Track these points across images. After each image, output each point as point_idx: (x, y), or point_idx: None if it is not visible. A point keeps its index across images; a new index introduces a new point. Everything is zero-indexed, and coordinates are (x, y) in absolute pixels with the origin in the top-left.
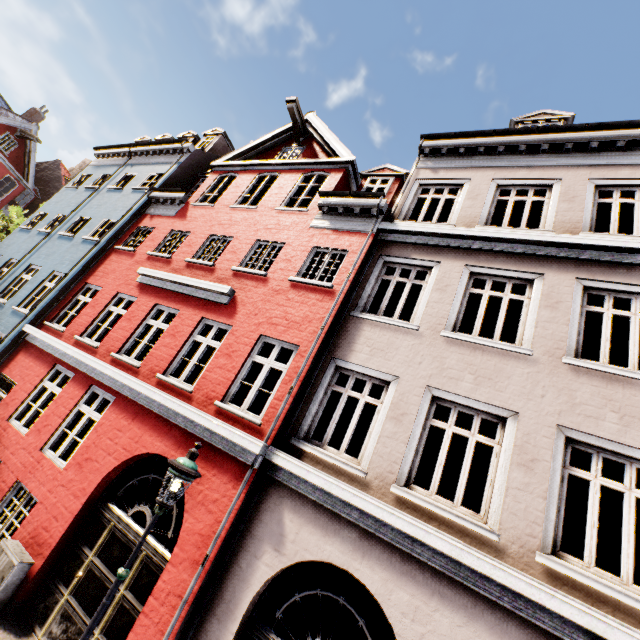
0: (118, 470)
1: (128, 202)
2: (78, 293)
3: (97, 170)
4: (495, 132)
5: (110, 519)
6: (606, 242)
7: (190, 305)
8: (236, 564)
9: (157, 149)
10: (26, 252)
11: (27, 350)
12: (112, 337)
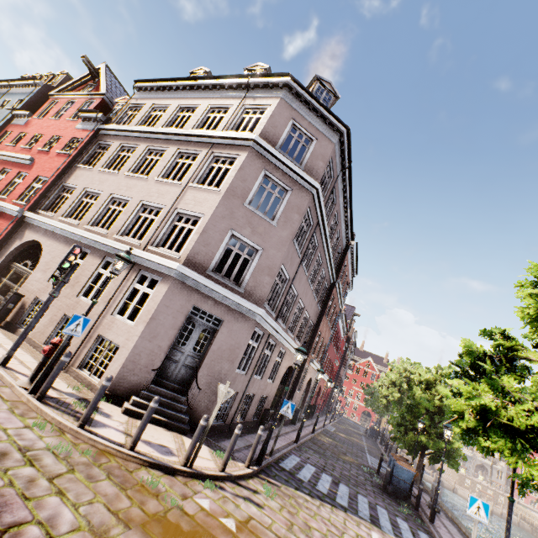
0: None
1: (2, 117)
2: None
3: None
4: (158, 80)
5: None
6: (157, 130)
7: (17, 167)
8: (8, 246)
9: (24, 84)
10: None
11: None
12: None
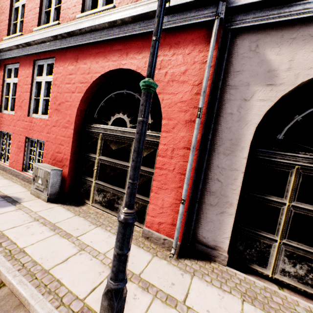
0: (85, 102)
1: None
2: None
3: None
4: None
5: (97, 133)
6: None
7: None
8: (225, 114)
9: None
10: None
11: None
12: (27, 21)
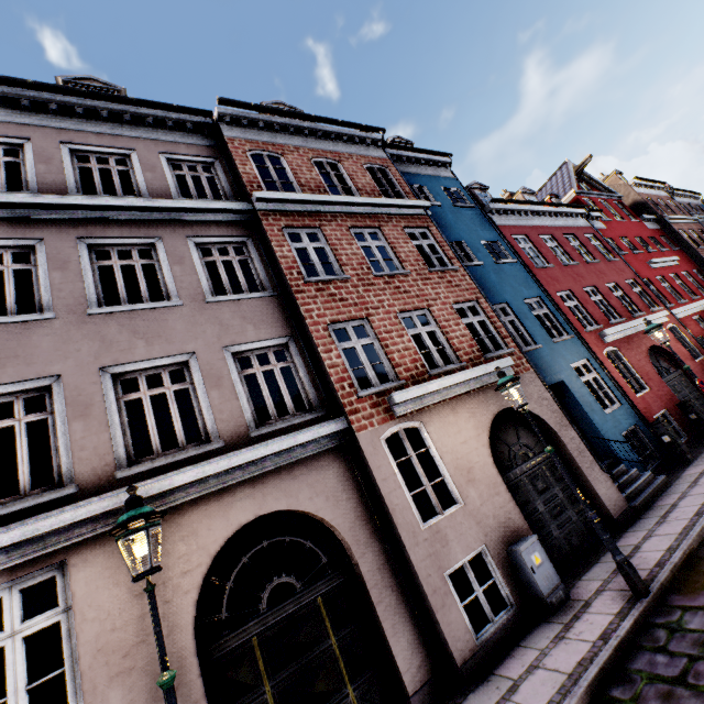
0: None
1: None
2: None
3: None
4: None
5: None
6: None
7: None
8: None
9: None
10: None
11: None
12: None
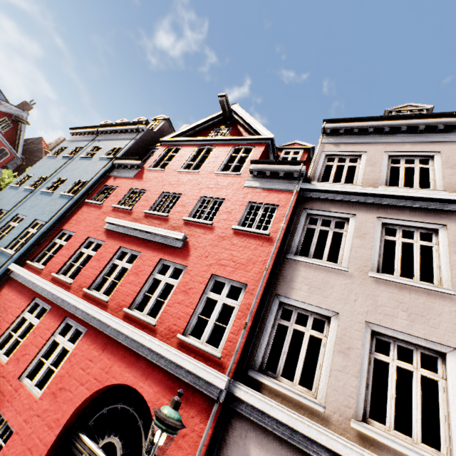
0: (89, 399)
1: (96, 167)
2: (55, 237)
3: (72, 144)
4: (382, 117)
5: (81, 451)
6: None
7: (149, 248)
8: None
9: (118, 129)
10: (14, 204)
11: (11, 285)
12: (84, 274)
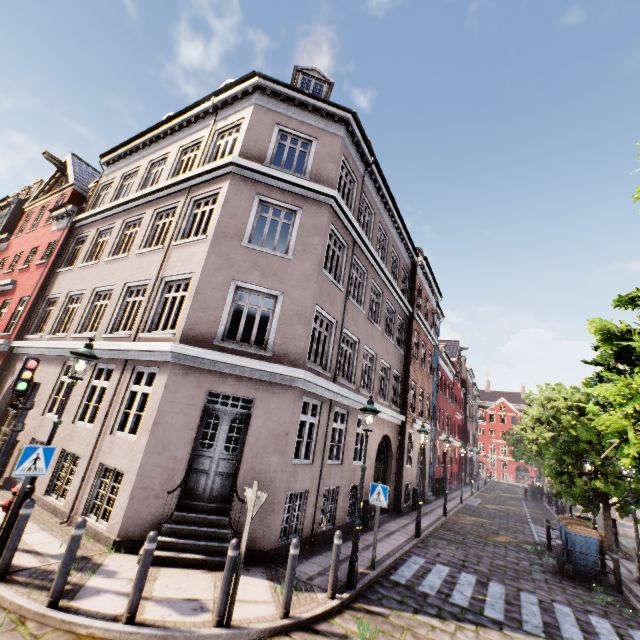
0: None
1: None
2: None
3: None
4: (122, 145)
5: None
6: (129, 198)
7: (2, 296)
8: (1, 388)
9: None
10: None
11: None
12: None
